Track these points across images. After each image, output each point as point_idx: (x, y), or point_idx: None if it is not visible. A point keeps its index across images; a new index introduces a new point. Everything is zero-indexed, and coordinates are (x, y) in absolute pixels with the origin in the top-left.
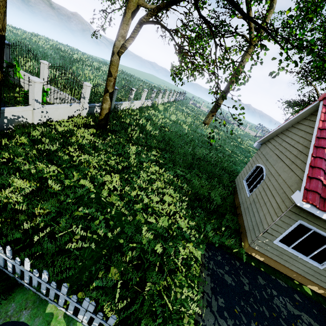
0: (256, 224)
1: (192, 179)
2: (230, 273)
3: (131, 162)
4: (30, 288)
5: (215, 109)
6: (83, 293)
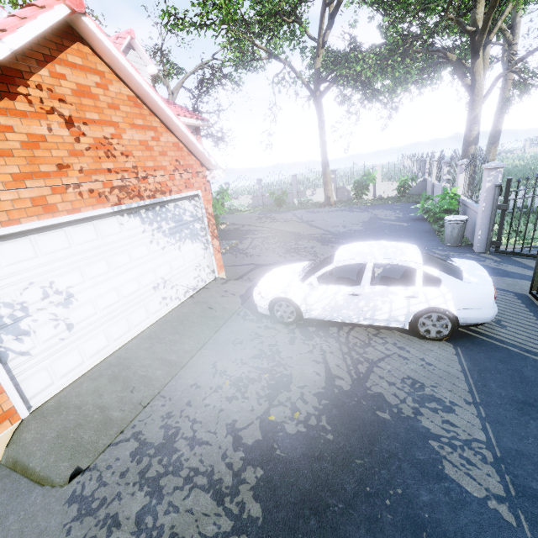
0: None
1: None
2: None
3: None
4: None
5: (496, 138)
6: None
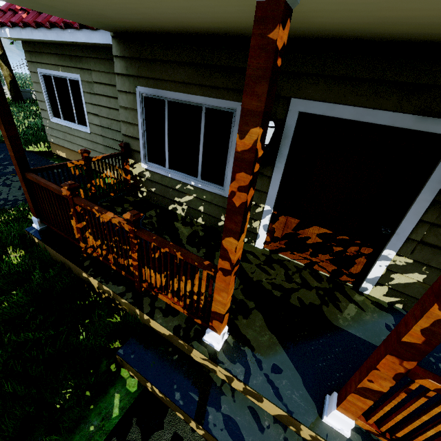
0: None
1: None
2: None
3: None
4: None
5: None
6: None
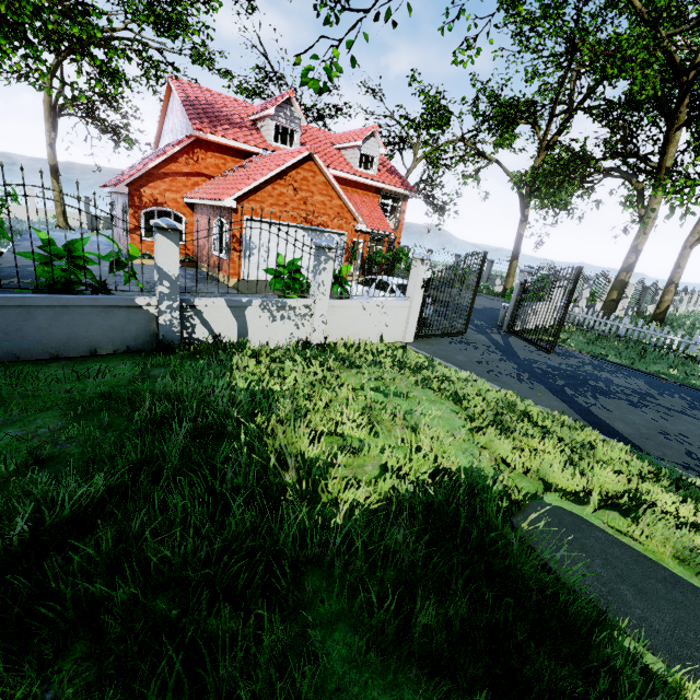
0: None
1: None
2: None
3: None
4: None
5: None
6: None
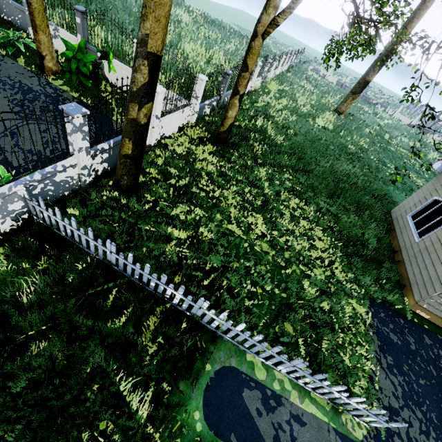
0: (430, 281)
1: (338, 213)
2: (395, 331)
3: (269, 195)
4: (231, 340)
5: (360, 89)
6: (269, 346)
